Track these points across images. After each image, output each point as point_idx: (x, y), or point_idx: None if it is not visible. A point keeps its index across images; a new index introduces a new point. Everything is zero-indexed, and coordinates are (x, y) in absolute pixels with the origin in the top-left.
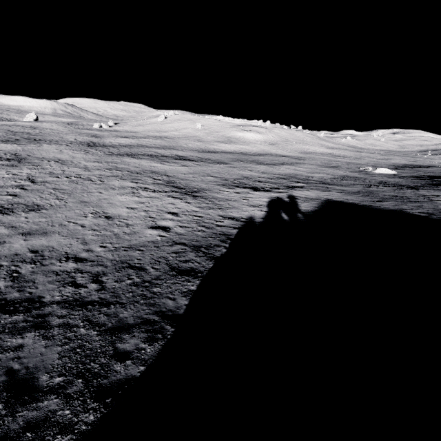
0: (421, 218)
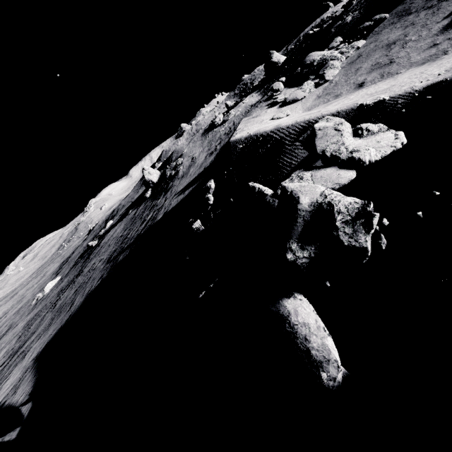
0: (100, 284)
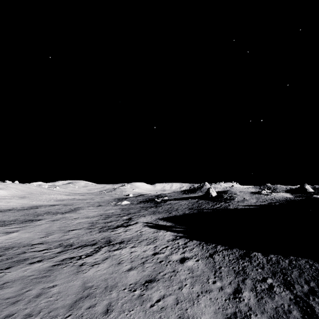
0: (195, 213)
